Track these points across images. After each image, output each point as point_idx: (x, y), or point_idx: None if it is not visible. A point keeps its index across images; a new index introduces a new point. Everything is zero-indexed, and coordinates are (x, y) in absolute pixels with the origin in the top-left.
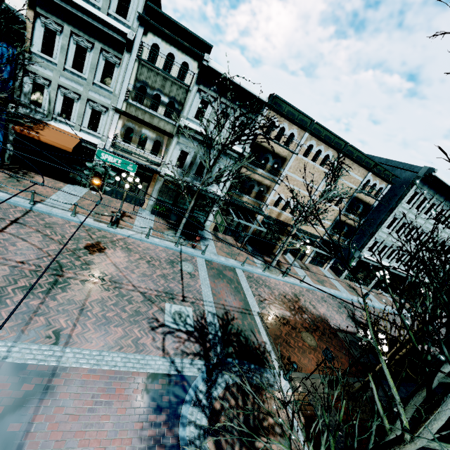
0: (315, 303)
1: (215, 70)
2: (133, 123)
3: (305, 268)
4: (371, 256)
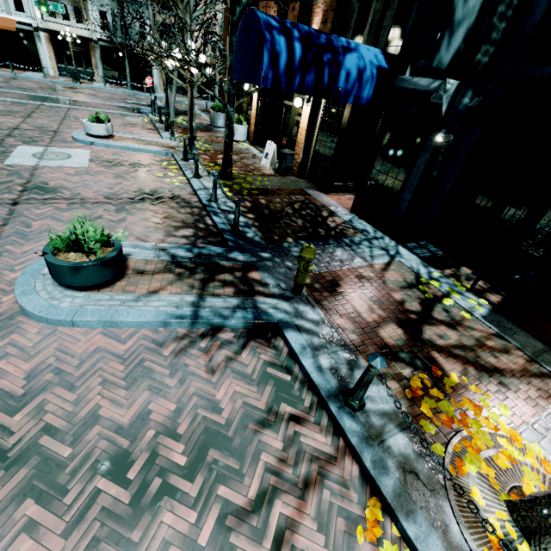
0: None
1: None
2: None
3: None
4: None
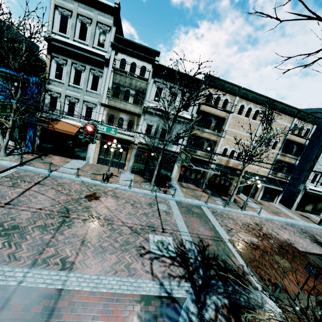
0: (277, 230)
1: (164, 66)
2: (113, 111)
3: (258, 204)
4: (315, 187)
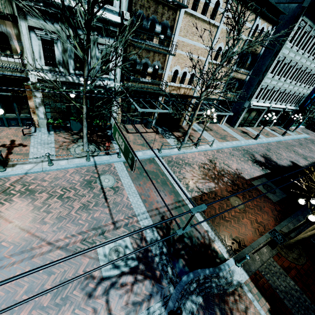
0: (227, 161)
1: None
2: None
3: (208, 130)
4: (257, 102)
